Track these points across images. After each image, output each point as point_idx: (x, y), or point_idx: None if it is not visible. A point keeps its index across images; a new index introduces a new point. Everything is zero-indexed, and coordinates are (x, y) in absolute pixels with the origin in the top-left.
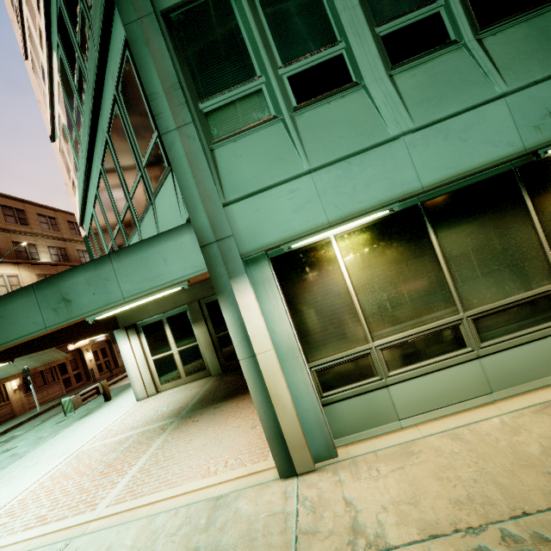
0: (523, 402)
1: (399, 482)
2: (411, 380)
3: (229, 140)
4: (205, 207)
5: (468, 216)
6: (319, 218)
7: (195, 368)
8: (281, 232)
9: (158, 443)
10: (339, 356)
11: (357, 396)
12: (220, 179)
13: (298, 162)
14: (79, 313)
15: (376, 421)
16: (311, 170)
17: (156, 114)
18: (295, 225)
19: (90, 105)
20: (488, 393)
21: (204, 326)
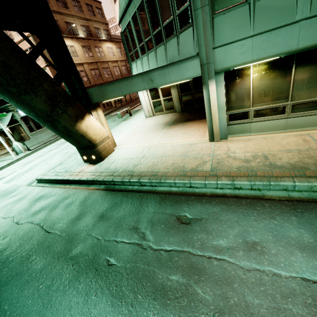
0: (293, 133)
1: (243, 145)
2: (260, 122)
3: (221, 13)
4: (205, 48)
5: (314, 62)
6: (249, 58)
7: (170, 108)
8: (232, 63)
9: (164, 131)
10: (238, 111)
11: (239, 124)
12: (214, 35)
13: (249, 30)
14: (156, 85)
15: (243, 132)
16: (253, 35)
17: None
18: (238, 61)
19: None
20: (284, 130)
21: (176, 89)
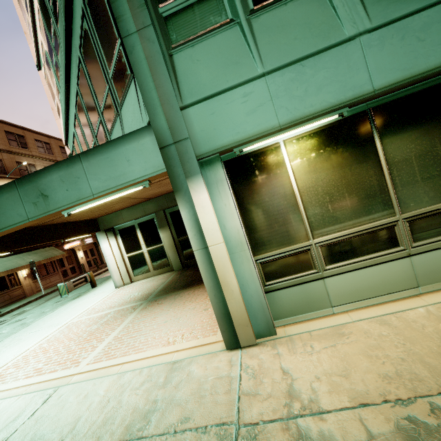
0: None
1: (331, 357)
2: (345, 273)
3: (187, 45)
4: (164, 110)
5: (415, 122)
6: (271, 121)
7: (161, 264)
8: (234, 134)
9: (130, 319)
10: (282, 251)
11: (296, 286)
12: (178, 83)
13: (252, 65)
14: (55, 207)
15: (311, 307)
16: (265, 73)
17: (117, 17)
18: (248, 128)
19: (63, 24)
20: (415, 287)
21: (168, 231)
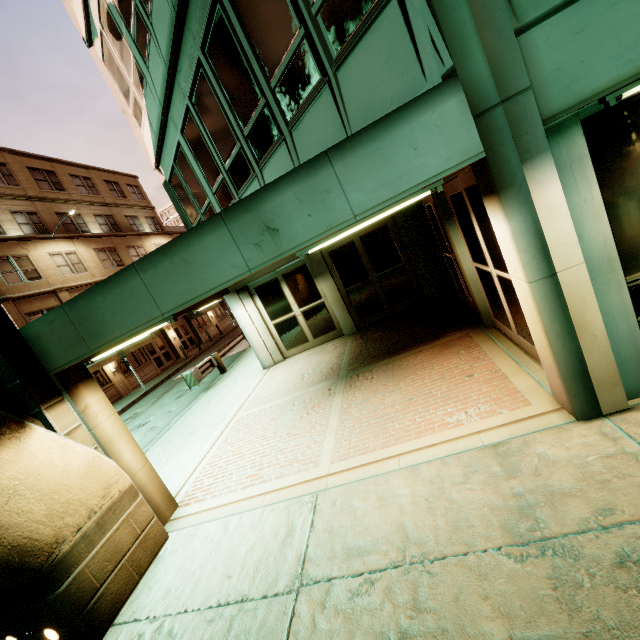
0: None
1: None
2: None
3: None
4: (482, 41)
5: None
6: None
7: (324, 329)
8: (622, 65)
9: (339, 403)
10: None
11: None
12: None
13: None
14: (292, 246)
15: None
16: None
17: None
18: None
19: None
20: None
21: (330, 280)
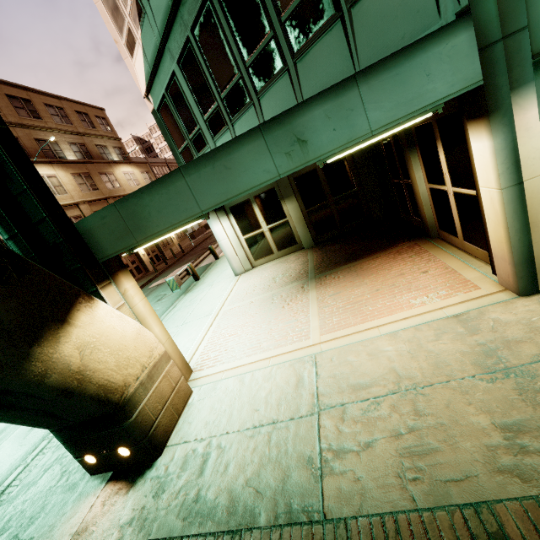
0: None
1: None
2: None
3: None
4: None
5: None
6: None
7: (287, 243)
8: None
9: (315, 296)
10: None
11: None
12: None
13: None
14: (317, 155)
15: None
16: None
17: None
18: None
19: None
20: None
21: (294, 202)
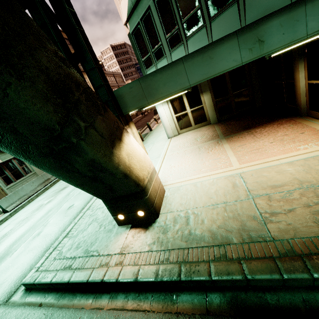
0: None
1: None
2: None
3: None
4: None
5: None
6: None
7: (200, 120)
8: None
9: (228, 146)
10: None
11: None
12: None
13: None
14: (268, 50)
15: None
16: None
17: None
18: None
19: None
20: None
21: (209, 94)
